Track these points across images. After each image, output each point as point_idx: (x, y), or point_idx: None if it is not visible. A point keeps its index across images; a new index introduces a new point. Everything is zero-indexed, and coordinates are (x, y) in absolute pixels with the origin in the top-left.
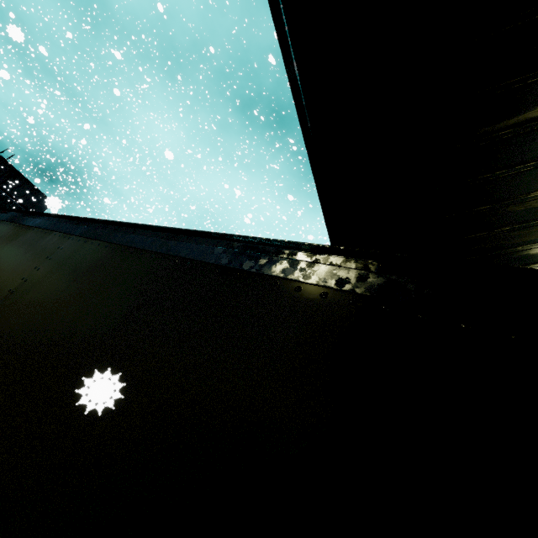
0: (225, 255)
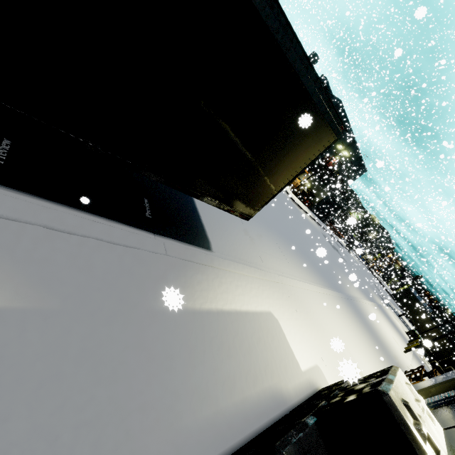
0: (453, 348)
